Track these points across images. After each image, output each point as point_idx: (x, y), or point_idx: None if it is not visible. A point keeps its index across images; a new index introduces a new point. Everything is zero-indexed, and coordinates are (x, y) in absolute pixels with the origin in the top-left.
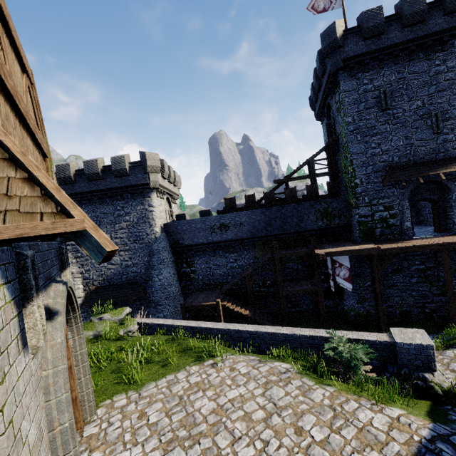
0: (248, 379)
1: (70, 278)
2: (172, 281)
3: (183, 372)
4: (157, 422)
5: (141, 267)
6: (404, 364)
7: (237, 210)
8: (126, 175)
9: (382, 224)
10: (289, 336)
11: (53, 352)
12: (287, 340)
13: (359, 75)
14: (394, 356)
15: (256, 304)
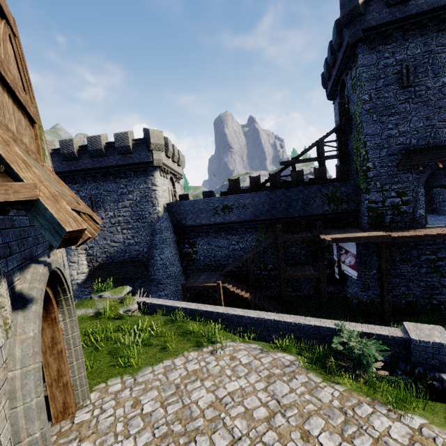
0: (249, 370)
1: (64, 256)
2: (174, 261)
3: (181, 358)
4: (151, 412)
5: (143, 246)
6: (418, 362)
7: (241, 192)
8: (129, 153)
9: (393, 211)
10: (293, 325)
11: (22, 348)
12: (290, 329)
13: (380, 47)
14: (407, 353)
15: (256, 287)
